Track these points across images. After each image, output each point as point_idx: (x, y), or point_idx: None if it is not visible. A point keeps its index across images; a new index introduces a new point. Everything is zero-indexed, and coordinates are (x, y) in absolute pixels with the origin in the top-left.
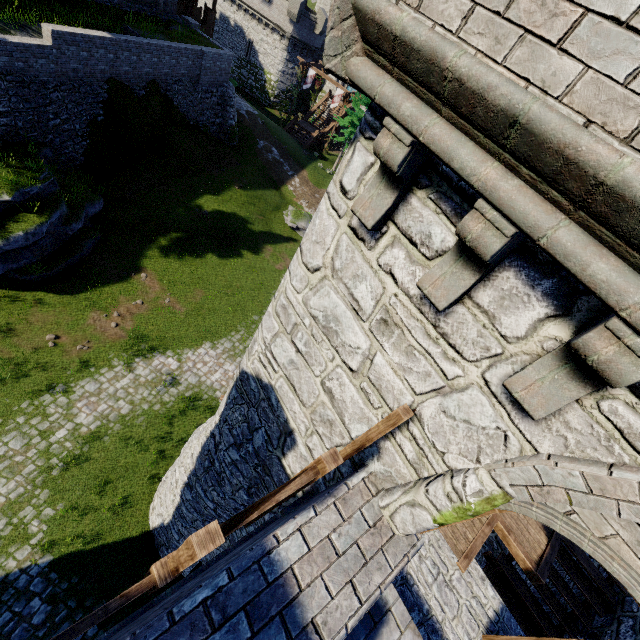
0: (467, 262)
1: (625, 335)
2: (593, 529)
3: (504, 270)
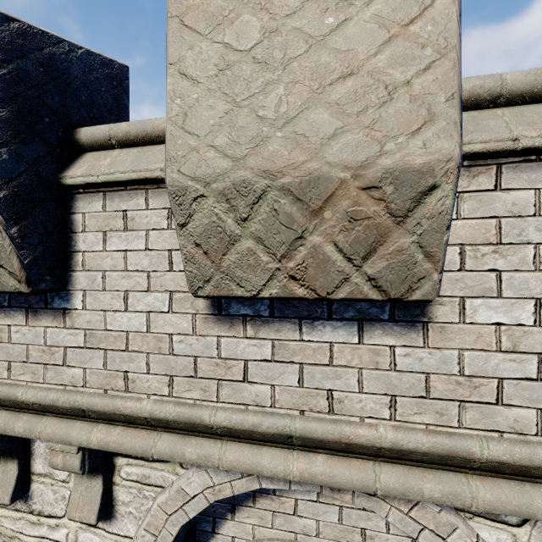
0: (5, 458)
1: (55, 447)
2: (247, 537)
3: (34, 442)
